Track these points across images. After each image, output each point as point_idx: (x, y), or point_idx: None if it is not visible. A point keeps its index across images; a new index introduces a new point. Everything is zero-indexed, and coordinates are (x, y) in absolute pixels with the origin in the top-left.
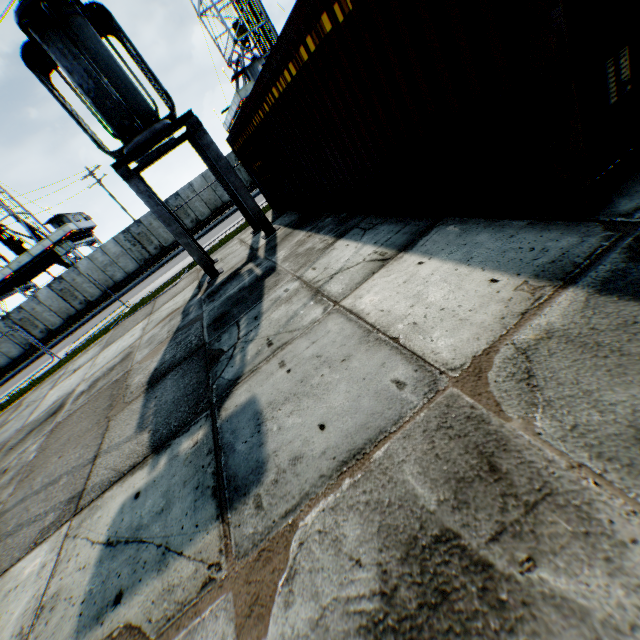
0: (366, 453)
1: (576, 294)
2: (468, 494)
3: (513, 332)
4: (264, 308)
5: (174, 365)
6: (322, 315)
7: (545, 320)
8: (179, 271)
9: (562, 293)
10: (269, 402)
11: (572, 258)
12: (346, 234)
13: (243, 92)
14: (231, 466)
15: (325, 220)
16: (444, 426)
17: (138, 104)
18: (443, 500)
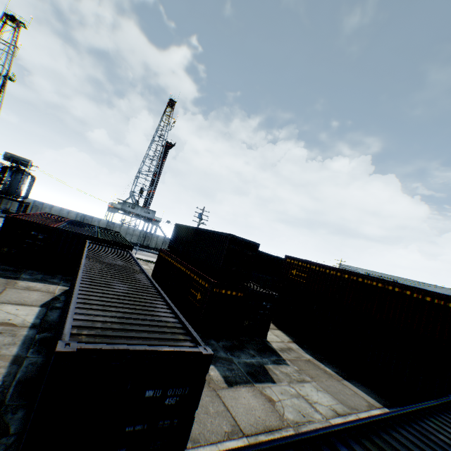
0: None
1: None
2: None
3: None
4: None
5: None
6: None
7: None
8: None
9: None
10: None
11: None
12: None
13: (115, 204)
14: None
15: None
16: None
17: (13, 191)
18: None
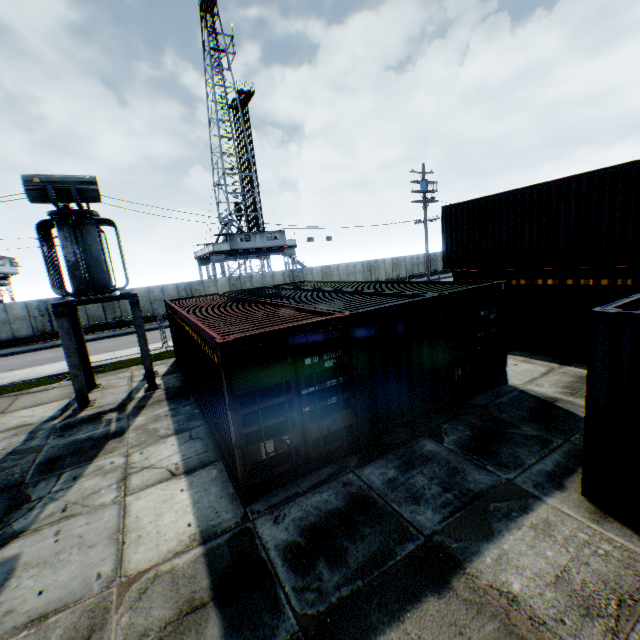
0: (49, 616)
1: (199, 550)
2: None
3: (164, 562)
4: (88, 471)
5: None
6: (111, 501)
7: (179, 560)
8: (65, 371)
9: (197, 547)
10: (27, 561)
11: (219, 527)
12: (181, 433)
13: (218, 246)
14: None
15: (186, 407)
16: (94, 608)
17: (100, 279)
18: None
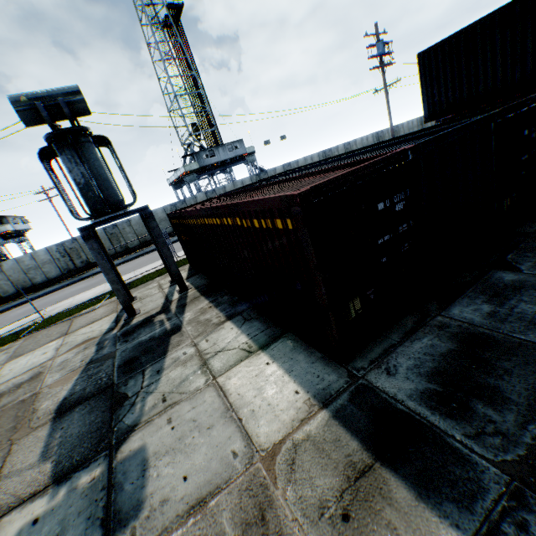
0: (206, 500)
1: (325, 414)
2: (248, 532)
3: (295, 431)
4: (166, 364)
5: (84, 398)
6: (204, 385)
7: (309, 427)
8: (100, 294)
9: (321, 412)
10: (155, 451)
11: (331, 390)
12: (233, 318)
13: (188, 167)
14: (119, 501)
15: (223, 297)
16: (249, 487)
17: (112, 196)
18: (237, 535)
